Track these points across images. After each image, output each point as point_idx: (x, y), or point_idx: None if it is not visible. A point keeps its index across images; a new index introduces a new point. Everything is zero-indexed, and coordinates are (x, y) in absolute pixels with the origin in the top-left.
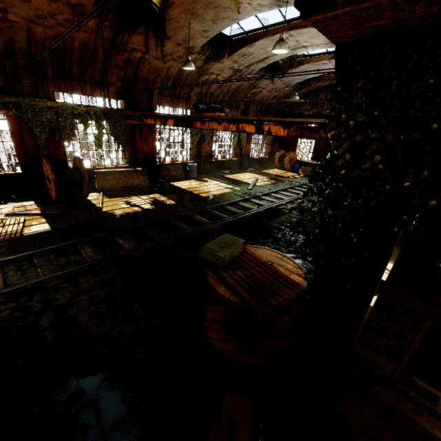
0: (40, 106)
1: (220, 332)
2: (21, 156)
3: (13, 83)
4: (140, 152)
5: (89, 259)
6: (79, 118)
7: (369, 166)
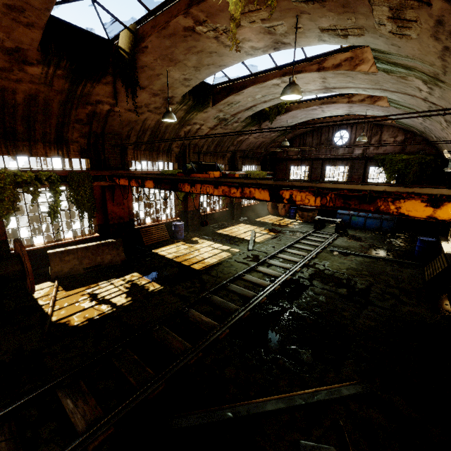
0: None
1: None
2: None
3: None
4: (113, 217)
5: None
6: (24, 186)
7: None
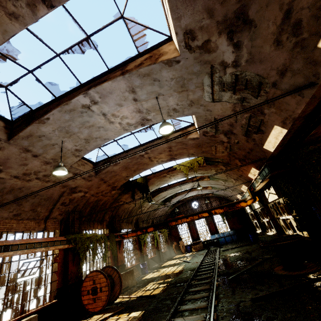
0: (84, 238)
1: (295, 272)
2: (59, 283)
3: (71, 227)
4: (119, 261)
5: (205, 295)
6: (99, 241)
7: (290, 189)
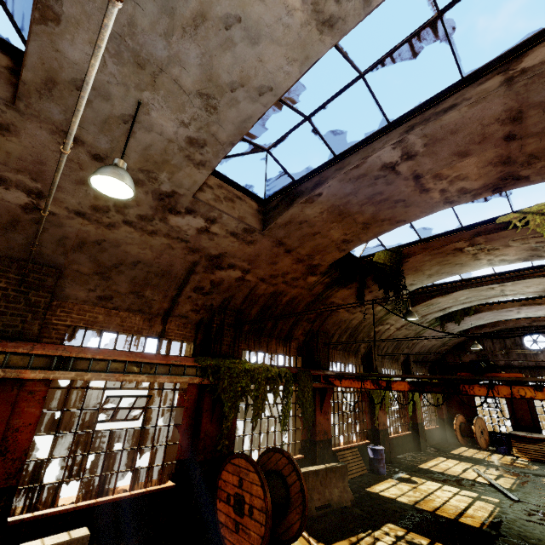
0: (238, 369)
1: None
2: (182, 450)
3: (214, 342)
4: (319, 431)
5: None
6: (271, 383)
7: None
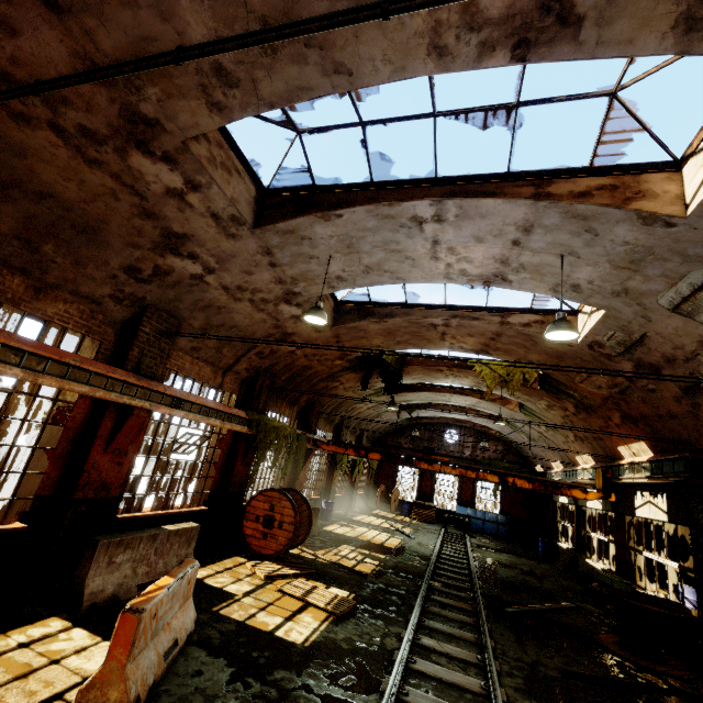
0: (270, 425)
1: (644, 661)
2: (215, 483)
3: (255, 399)
4: (298, 483)
5: (467, 621)
6: (286, 439)
7: None
